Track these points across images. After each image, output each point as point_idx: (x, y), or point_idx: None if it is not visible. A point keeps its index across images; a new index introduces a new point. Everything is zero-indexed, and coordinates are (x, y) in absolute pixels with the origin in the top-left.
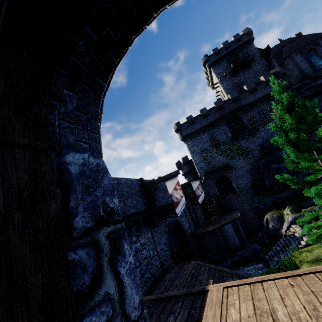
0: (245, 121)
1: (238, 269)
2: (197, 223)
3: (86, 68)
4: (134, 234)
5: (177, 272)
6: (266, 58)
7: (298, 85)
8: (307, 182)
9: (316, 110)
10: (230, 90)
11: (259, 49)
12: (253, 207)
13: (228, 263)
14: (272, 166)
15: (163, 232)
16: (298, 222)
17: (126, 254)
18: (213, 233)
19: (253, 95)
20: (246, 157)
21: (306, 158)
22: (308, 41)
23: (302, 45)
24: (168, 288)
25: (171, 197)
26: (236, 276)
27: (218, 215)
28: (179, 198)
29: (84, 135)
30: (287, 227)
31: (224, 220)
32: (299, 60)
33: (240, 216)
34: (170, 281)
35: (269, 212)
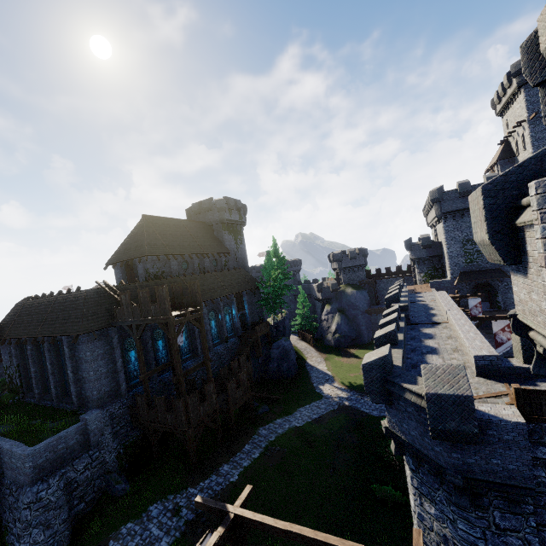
0: None
1: None
2: None
3: None
4: None
5: None
6: None
7: None
8: None
9: None
10: (542, 141)
11: None
12: None
13: None
14: None
15: None
16: None
17: None
18: None
19: None
20: None
21: None
22: None
23: None
24: None
25: (495, 336)
26: None
27: None
28: (504, 340)
29: None
30: None
31: None
32: None
33: None
34: None
35: None
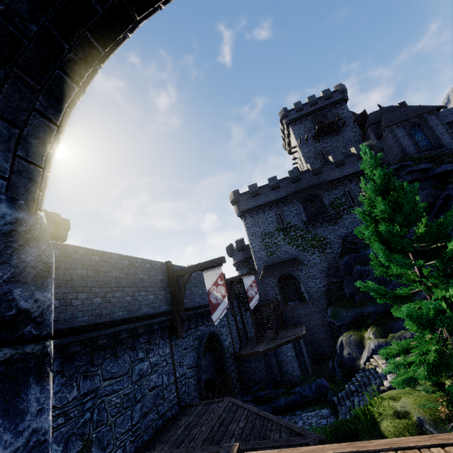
0: (327, 202)
1: (293, 414)
2: (244, 337)
3: (29, 44)
4: (141, 347)
5: (200, 415)
6: (361, 125)
7: (397, 166)
8: (398, 297)
9: (417, 199)
10: (311, 158)
11: (354, 113)
12: (325, 322)
13: (280, 403)
14: (355, 268)
15: (190, 348)
16: (382, 354)
17: (29, 411)
18: (264, 355)
19: (340, 170)
20: (322, 251)
21: (399, 262)
22: (413, 113)
23: (405, 116)
24: (180, 440)
25: (209, 295)
26: (285, 431)
27: (276, 329)
28: (219, 298)
29: (2, 162)
30: (367, 358)
31: (282, 337)
32: (400, 134)
33: (305, 334)
34: (187, 429)
35: (346, 333)
